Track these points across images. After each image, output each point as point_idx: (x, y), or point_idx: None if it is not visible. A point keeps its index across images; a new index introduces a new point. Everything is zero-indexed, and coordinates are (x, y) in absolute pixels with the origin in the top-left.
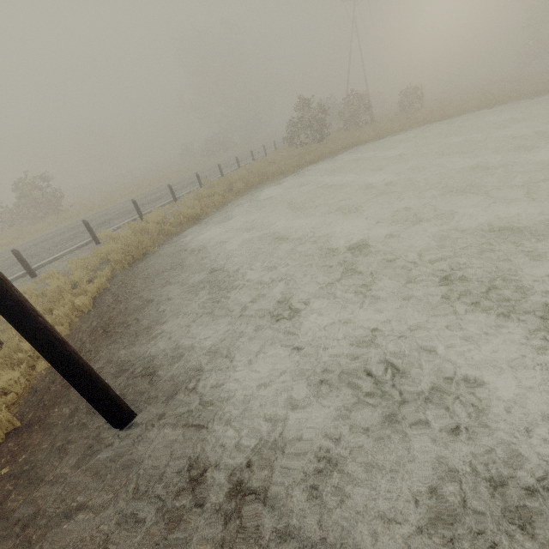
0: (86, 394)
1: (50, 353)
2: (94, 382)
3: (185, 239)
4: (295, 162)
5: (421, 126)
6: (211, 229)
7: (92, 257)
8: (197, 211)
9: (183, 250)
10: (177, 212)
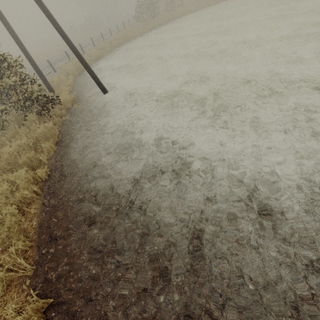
0: (98, 82)
1: (89, 69)
2: (99, 80)
3: (98, 65)
4: (142, 30)
5: (205, 8)
6: (109, 61)
7: (62, 72)
8: (99, 54)
9: (100, 68)
10: (90, 55)
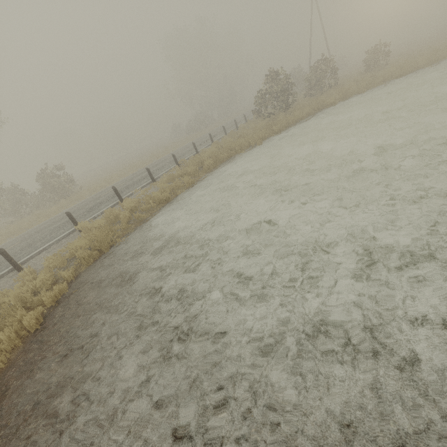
0: None
1: None
2: None
3: (151, 228)
4: (262, 134)
5: (390, 82)
6: (176, 215)
7: (60, 255)
8: (167, 194)
9: (145, 242)
10: (148, 197)
